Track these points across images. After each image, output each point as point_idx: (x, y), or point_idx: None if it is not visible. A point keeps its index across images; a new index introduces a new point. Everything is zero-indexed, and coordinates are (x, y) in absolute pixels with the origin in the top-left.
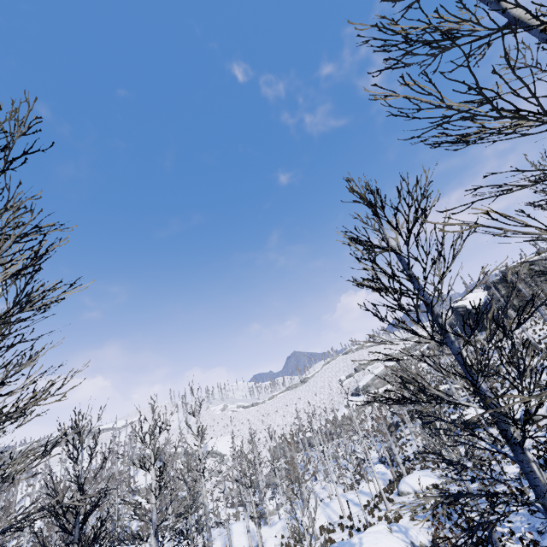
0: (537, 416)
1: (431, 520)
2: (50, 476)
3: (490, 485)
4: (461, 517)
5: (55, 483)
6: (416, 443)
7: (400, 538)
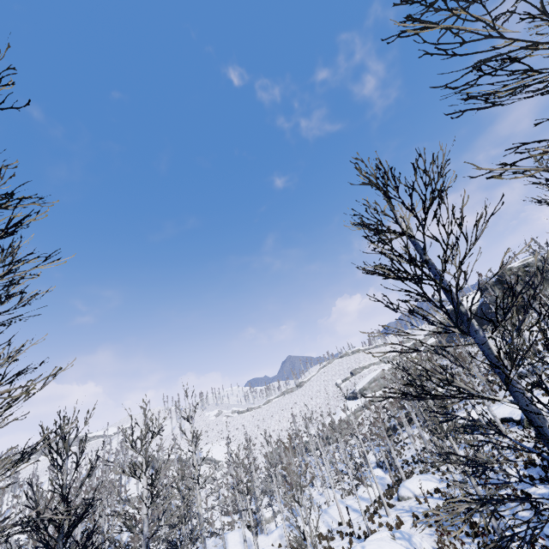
0: None
1: (433, 525)
2: (31, 486)
3: (501, 488)
4: (464, 522)
5: (36, 494)
6: (415, 446)
7: (404, 545)
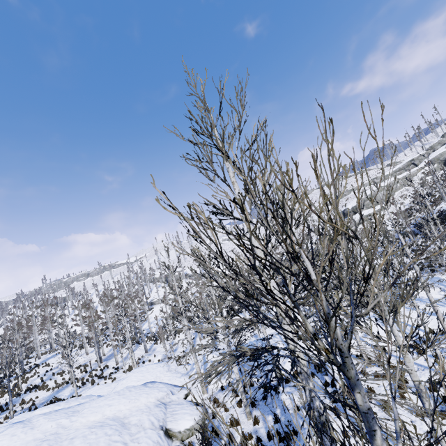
0: None
1: None
2: None
3: None
4: None
5: None
6: None
7: None
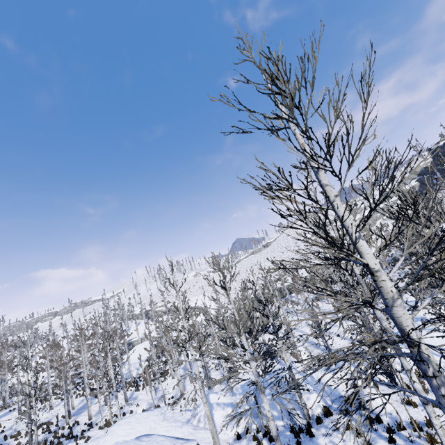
0: None
1: None
2: None
3: None
4: None
5: None
6: None
7: None
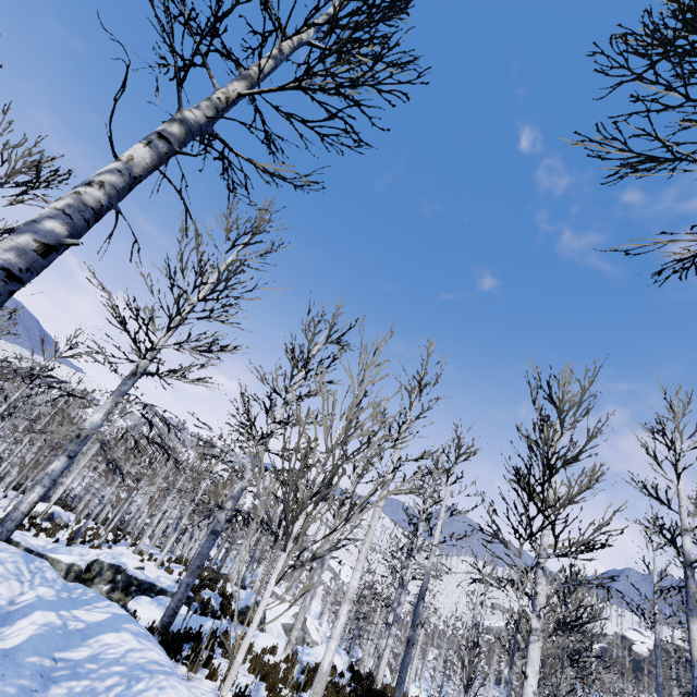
0: None
1: None
2: None
3: None
4: None
5: None
6: None
7: None
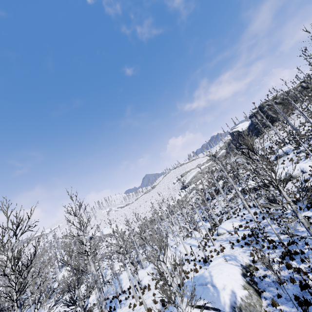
0: (295, 175)
1: (244, 246)
2: None
3: None
4: (264, 241)
5: None
6: (221, 206)
7: (233, 264)
